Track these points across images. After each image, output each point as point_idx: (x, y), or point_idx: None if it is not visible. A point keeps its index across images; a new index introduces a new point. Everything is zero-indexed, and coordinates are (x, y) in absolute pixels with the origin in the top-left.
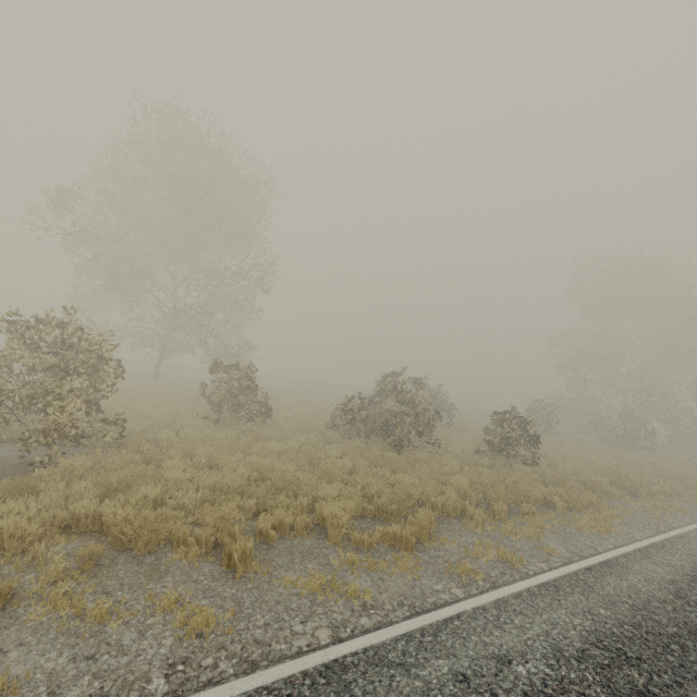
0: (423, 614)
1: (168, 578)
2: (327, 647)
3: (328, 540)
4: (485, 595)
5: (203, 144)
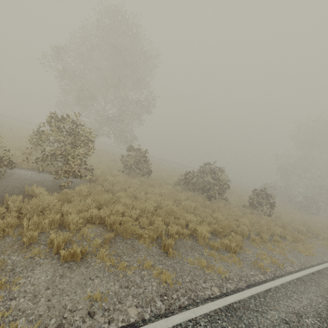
0: (254, 287)
1: (140, 252)
2: (222, 297)
3: (197, 242)
4: (275, 280)
5: (130, 31)
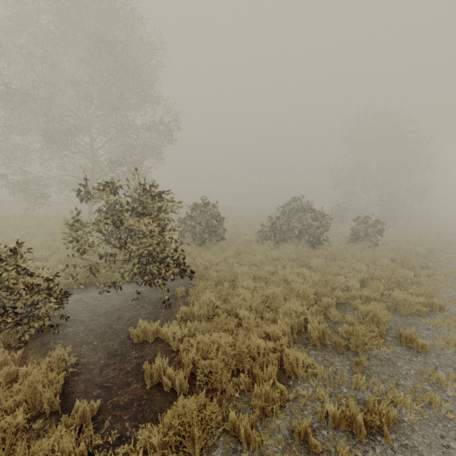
0: None
1: (398, 363)
2: None
3: (399, 314)
4: None
5: (114, 2)
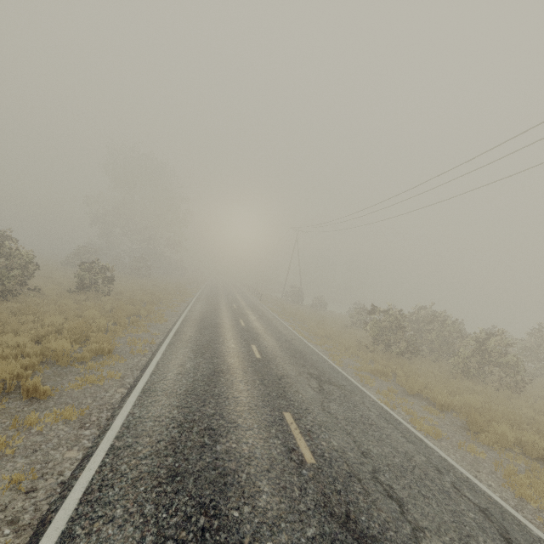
0: (148, 368)
1: None
2: (134, 389)
3: (58, 366)
4: (157, 355)
5: None
